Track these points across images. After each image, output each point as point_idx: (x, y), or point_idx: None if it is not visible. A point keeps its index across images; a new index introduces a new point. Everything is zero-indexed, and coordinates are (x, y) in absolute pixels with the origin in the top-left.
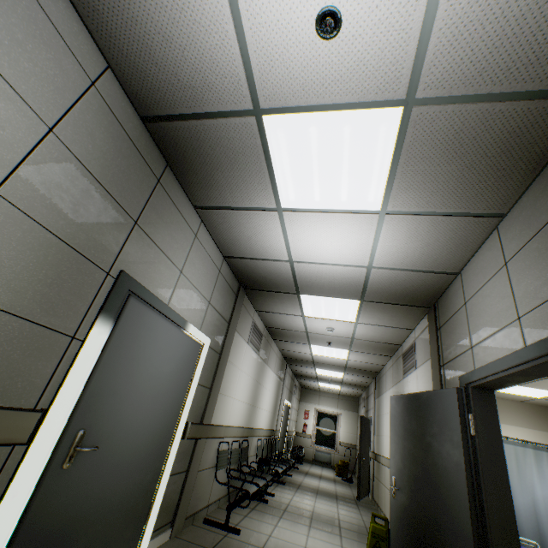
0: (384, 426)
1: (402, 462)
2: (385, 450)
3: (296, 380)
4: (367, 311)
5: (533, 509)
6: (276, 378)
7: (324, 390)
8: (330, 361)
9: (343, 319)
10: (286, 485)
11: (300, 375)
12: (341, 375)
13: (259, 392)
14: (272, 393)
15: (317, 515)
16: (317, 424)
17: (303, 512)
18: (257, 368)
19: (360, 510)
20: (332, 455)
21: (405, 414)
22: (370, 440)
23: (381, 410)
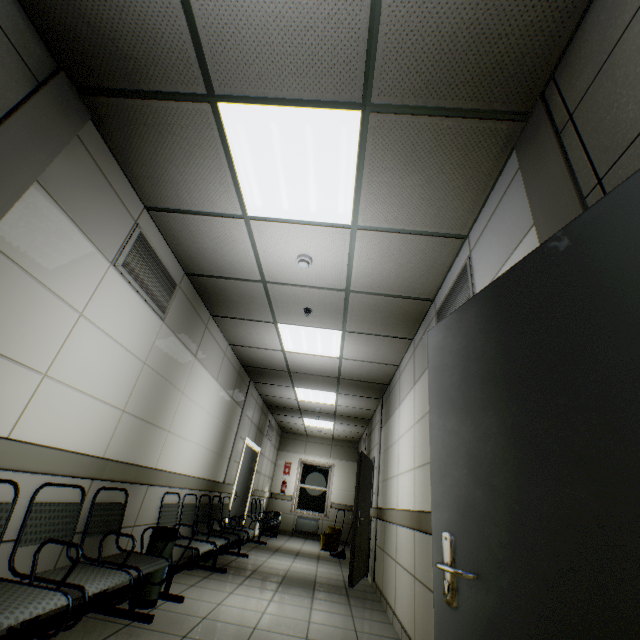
0: (395, 461)
1: (478, 484)
2: (398, 499)
3: (272, 417)
4: (378, 166)
5: None
6: (225, 394)
7: (312, 434)
8: (315, 367)
9: (328, 218)
10: (227, 573)
11: (276, 406)
12: (333, 399)
13: (172, 402)
14: (214, 417)
15: (260, 638)
16: (301, 480)
17: (230, 634)
18: (160, 347)
19: (353, 608)
20: (320, 521)
21: (484, 341)
22: (372, 492)
23: (391, 438)
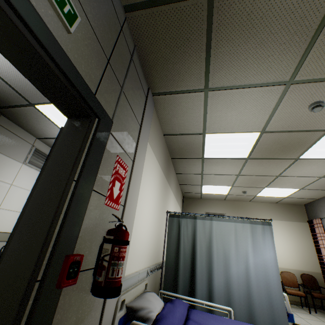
0: None
1: None
2: None
3: None
4: None
5: (246, 275)
6: None
7: None
8: None
9: None
10: None
11: None
12: None
13: None
14: None
15: None
16: None
17: None
18: None
19: None
20: None
21: None
22: None
23: None
